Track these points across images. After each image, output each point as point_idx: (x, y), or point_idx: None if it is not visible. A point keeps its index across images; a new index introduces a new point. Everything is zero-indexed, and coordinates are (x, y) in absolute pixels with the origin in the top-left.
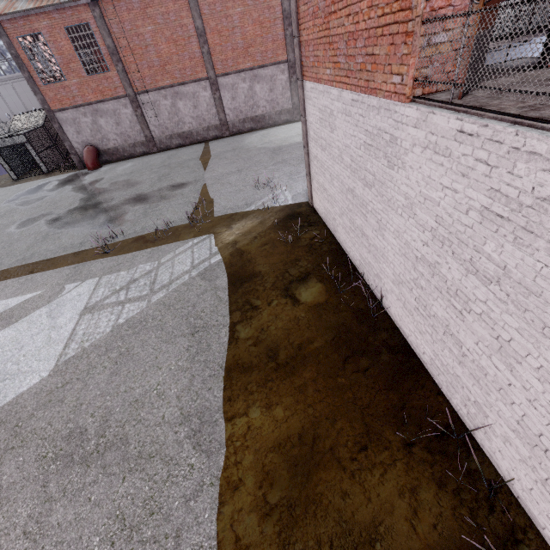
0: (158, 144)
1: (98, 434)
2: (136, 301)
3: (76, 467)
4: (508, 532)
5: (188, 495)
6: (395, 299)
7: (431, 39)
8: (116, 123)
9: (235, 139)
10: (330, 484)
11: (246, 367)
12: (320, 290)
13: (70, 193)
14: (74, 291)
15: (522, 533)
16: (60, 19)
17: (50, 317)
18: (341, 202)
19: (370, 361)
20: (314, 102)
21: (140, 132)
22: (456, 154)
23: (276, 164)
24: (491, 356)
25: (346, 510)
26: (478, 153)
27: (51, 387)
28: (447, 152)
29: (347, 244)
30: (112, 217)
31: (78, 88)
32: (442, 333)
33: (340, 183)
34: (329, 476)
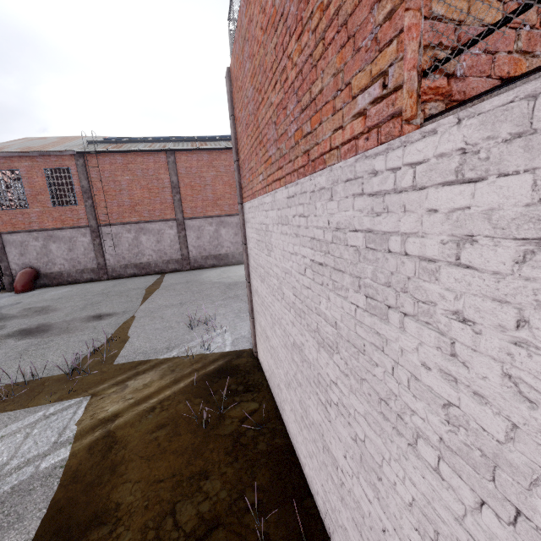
0: (110, 272)
1: None
2: None
3: None
4: None
5: None
6: None
7: None
8: (69, 249)
9: (194, 273)
10: None
11: None
12: None
13: None
14: None
15: None
16: (43, 162)
17: None
18: (286, 363)
19: None
20: (252, 223)
21: (93, 259)
22: None
23: (226, 299)
24: None
25: None
26: None
27: None
28: None
29: (300, 445)
30: None
31: (39, 215)
32: None
33: (283, 331)
34: None
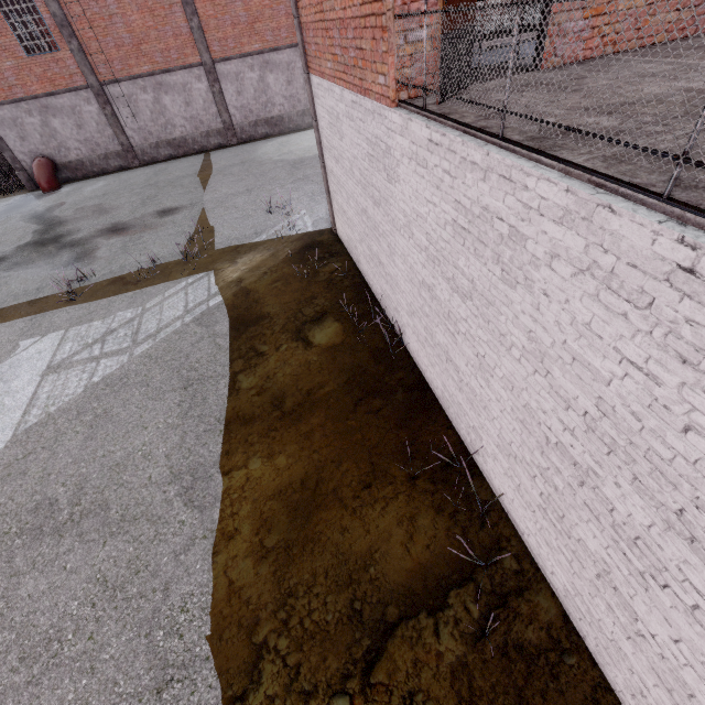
0: (140, 156)
1: (72, 503)
2: (114, 355)
3: (46, 538)
4: (494, 543)
5: (178, 550)
6: (411, 333)
7: (403, 38)
8: (77, 125)
9: (245, 149)
10: (330, 522)
11: (247, 418)
12: (336, 330)
13: (18, 224)
14: (32, 349)
15: (507, 541)
16: None
17: (1, 381)
18: (359, 226)
19: (384, 401)
20: (322, 102)
21: (113, 139)
22: (431, 165)
23: (295, 182)
24: (476, 375)
25: (344, 544)
26: (443, 164)
27: (9, 459)
28: (425, 163)
29: (370, 276)
30: (79, 254)
31: (15, 74)
32: (445, 362)
33: (355, 203)
34: (330, 515)
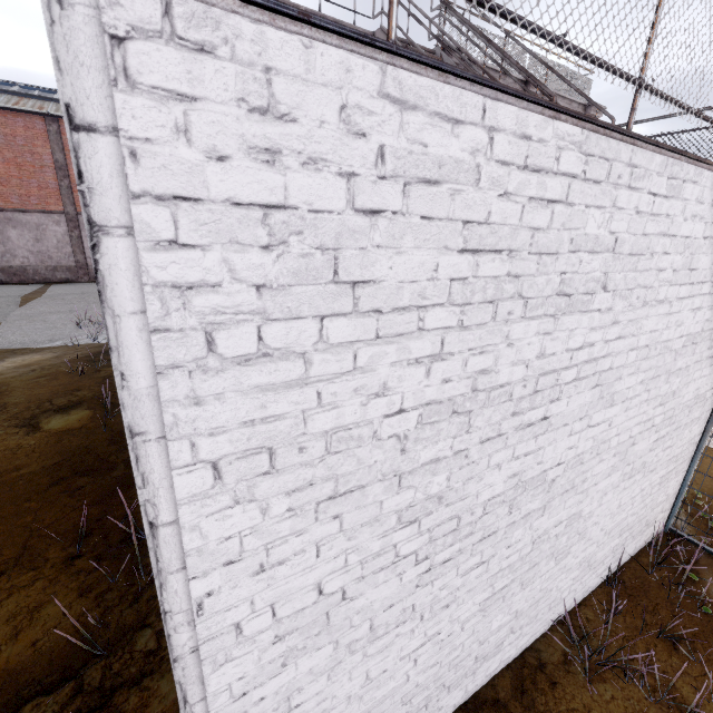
0: None
1: None
2: None
3: None
4: (139, 620)
5: None
6: None
7: None
8: None
9: (94, 285)
10: None
11: None
12: (83, 416)
13: None
14: None
15: (157, 615)
16: None
17: None
18: None
19: (93, 479)
20: None
21: None
22: None
23: None
24: None
25: None
26: None
27: None
28: None
29: None
30: None
31: None
32: None
33: None
34: None
